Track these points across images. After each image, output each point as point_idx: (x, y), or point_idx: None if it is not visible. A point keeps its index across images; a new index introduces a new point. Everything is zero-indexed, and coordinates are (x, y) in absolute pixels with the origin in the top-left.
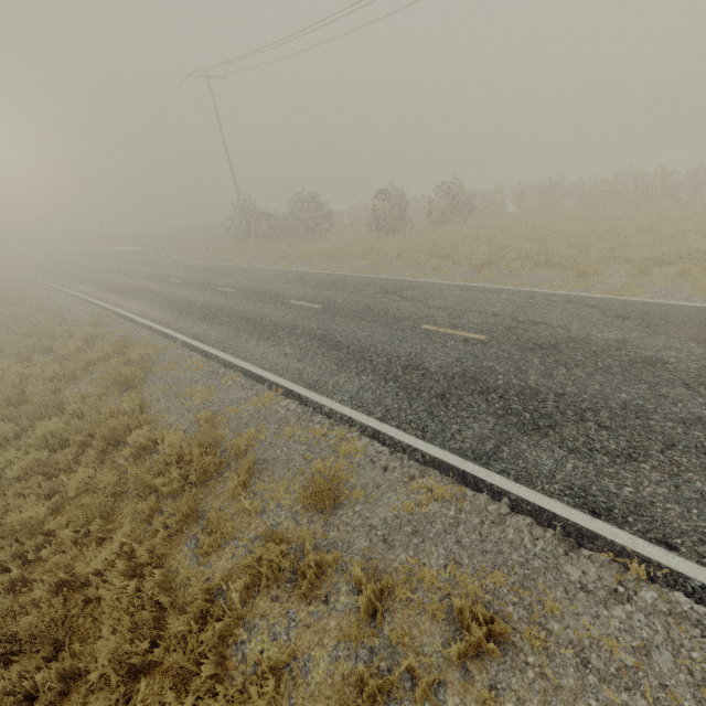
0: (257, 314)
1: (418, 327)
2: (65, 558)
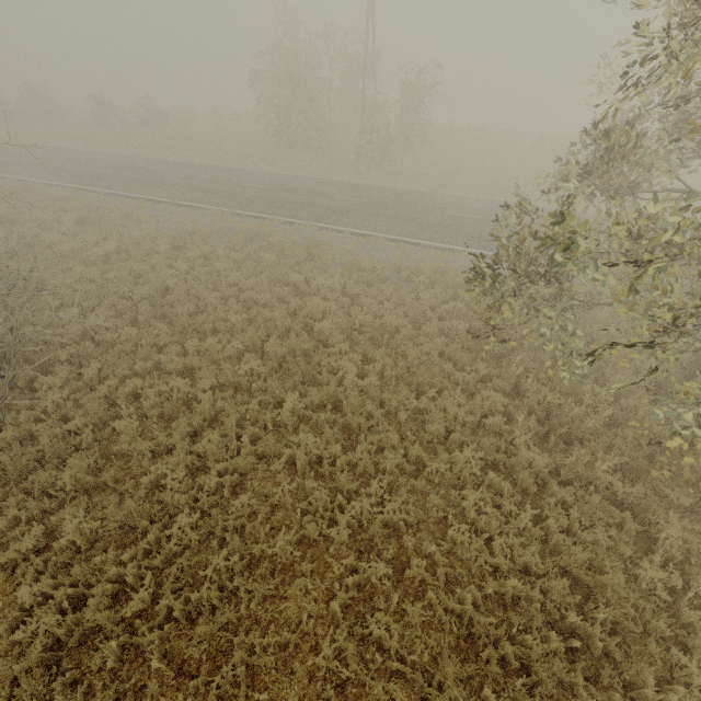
0: (0, 159)
1: (86, 164)
2: None
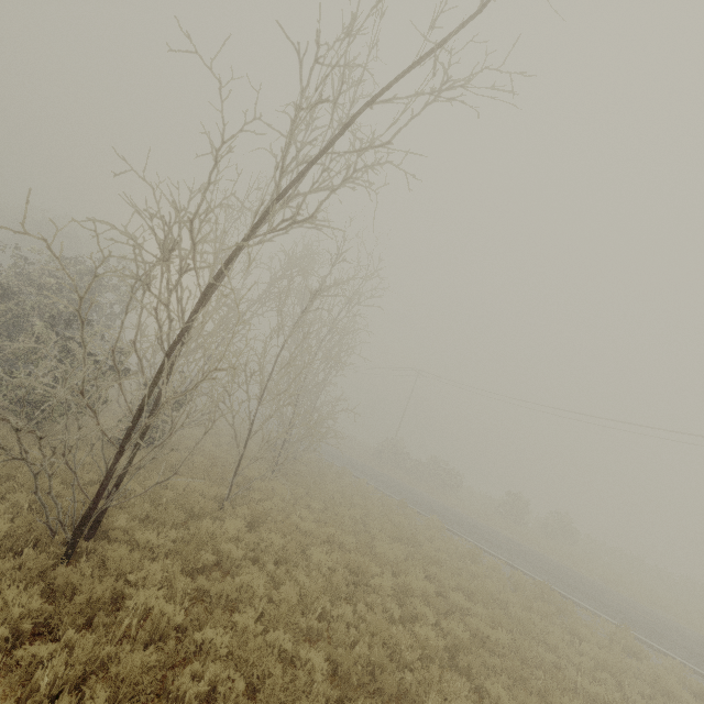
0: (476, 531)
1: (604, 594)
2: (521, 595)
